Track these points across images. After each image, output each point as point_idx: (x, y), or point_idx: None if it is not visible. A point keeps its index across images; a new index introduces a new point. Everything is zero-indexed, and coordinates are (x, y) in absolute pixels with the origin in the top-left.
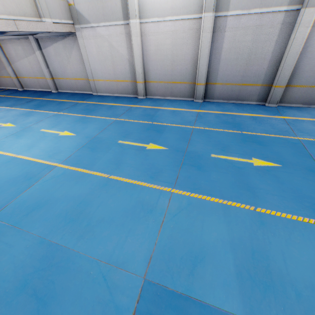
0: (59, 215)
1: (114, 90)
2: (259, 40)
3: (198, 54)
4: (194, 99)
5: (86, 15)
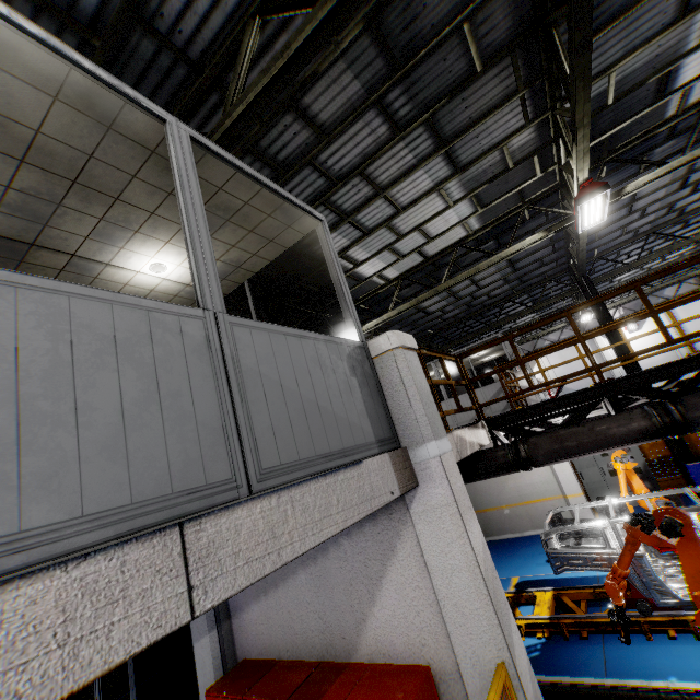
0: None
1: None
2: None
3: None
4: None
5: (571, 387)
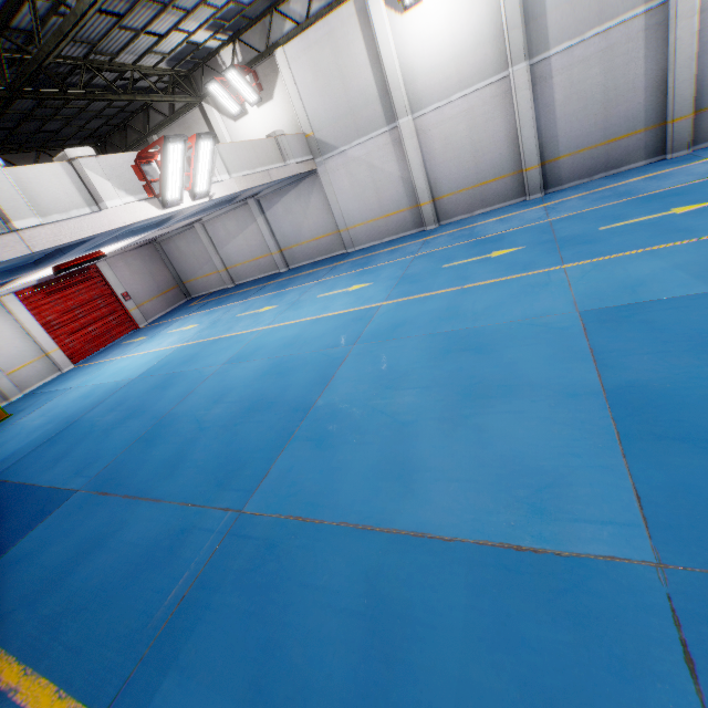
0: (431, 321)
1: (382, 233)
2: (614, 66)
3: (516, 126)
4: (525, 197)
5: (331, 141)
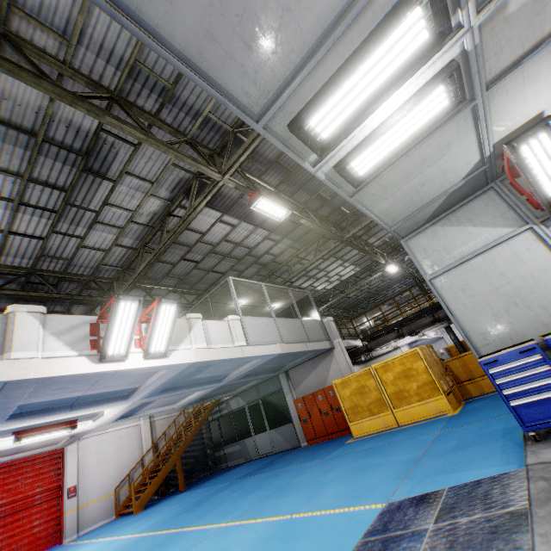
0: None
1: None
2: None
3: None
4: None
5: None
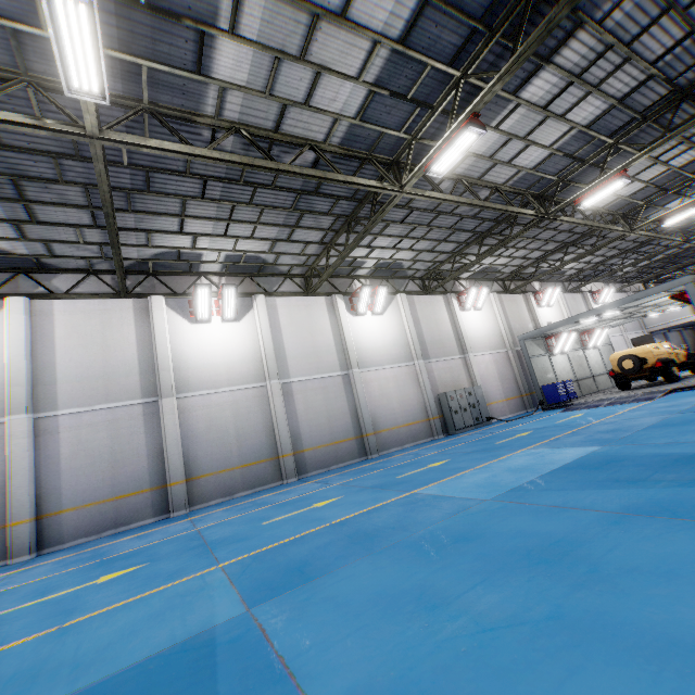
0: None
1: None
2: (121, 434)
3: (9, 473)
4: (10, 560)
5: None
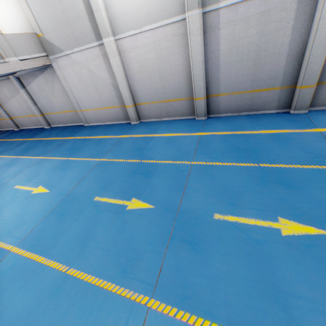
0: None
1: (104, 118)
2: (268, 30)
3: (190, 64)
4: (195, 116)
5: (57, 44)
